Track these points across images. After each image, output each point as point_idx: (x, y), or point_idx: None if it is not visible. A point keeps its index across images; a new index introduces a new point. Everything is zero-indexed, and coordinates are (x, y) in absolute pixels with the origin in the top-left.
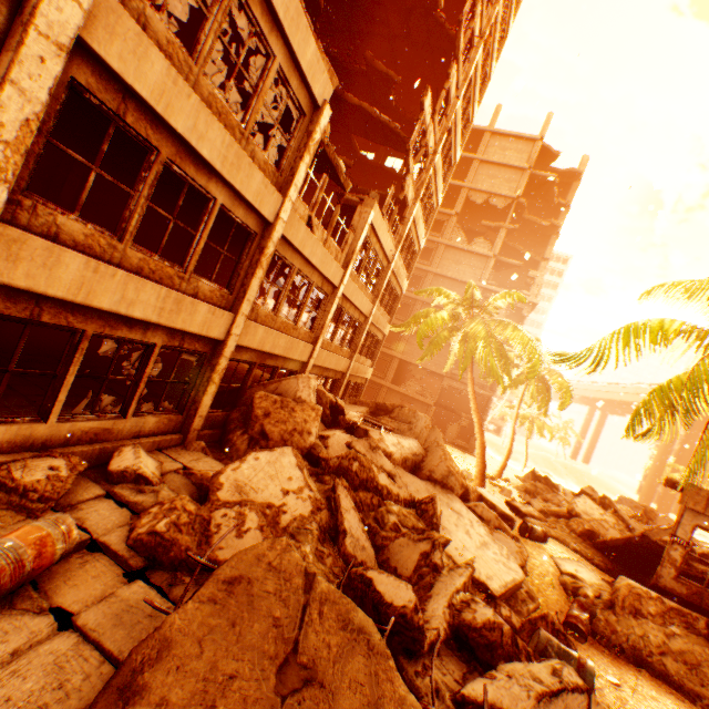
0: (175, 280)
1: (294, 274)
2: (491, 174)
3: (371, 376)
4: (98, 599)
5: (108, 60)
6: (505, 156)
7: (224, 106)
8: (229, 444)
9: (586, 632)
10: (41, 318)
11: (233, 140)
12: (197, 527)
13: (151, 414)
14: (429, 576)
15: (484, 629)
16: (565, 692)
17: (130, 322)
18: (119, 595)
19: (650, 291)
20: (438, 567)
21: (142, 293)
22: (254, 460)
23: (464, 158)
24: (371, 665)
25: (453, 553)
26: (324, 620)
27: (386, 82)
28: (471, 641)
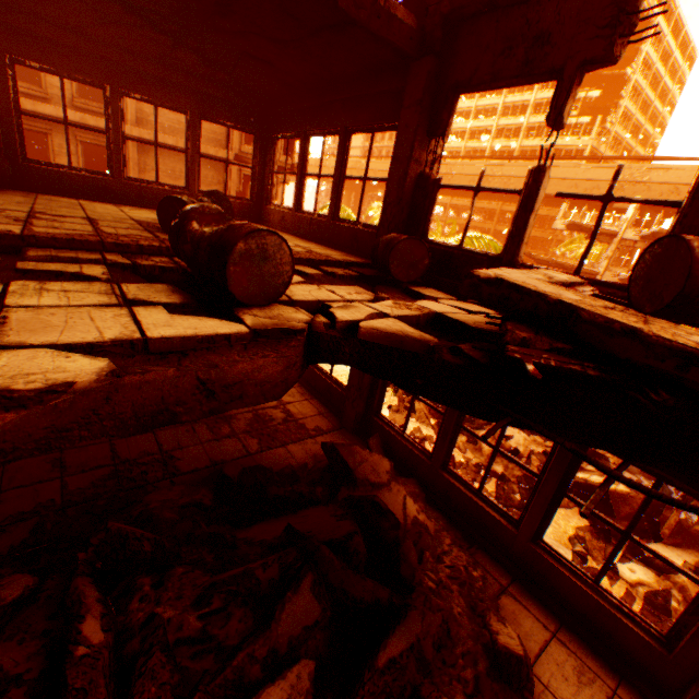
0: None
1: None
2: None
3: None
4: None
5: None
6: None
7: None
8: None
9: None
10: None
11: None
12: None
13: None
14: None
15: None
16: None
17: None
18: None
19: None
20: None
21: None
22: None
23: None
24: None
25: None
26: None
27: None
28: None
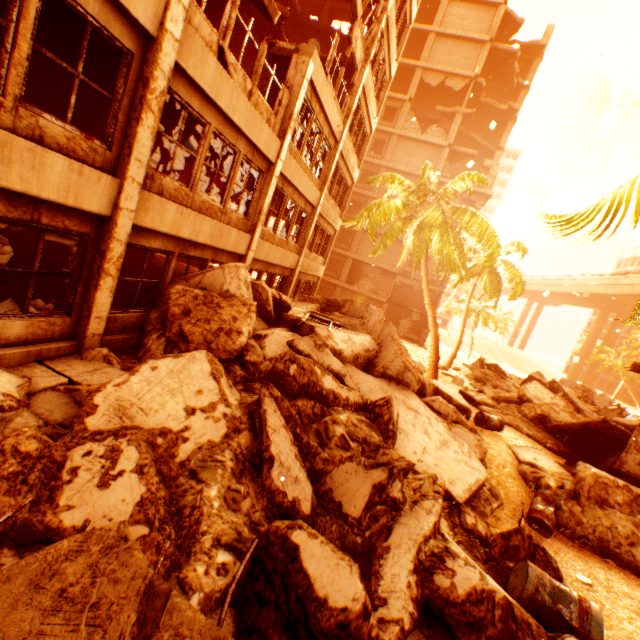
0: None
1: (209, 134)
2: (448, 50)
3: (326, 277)
4: None
5: None
6: (464, 27)
7: None
8: (144, 350)
9: (552, 527)
10: None
11: None
12: (35, 478)
13: (13, 317)
14: (385, 517)
15: (468, 604)
16: None
17: None
18: None
19: None
20: (397, 504)
21: None
22: (150, 370)
23: (419, 32)
24: None
25: (412, 459)
26: None
27: None
28: (448, 619)
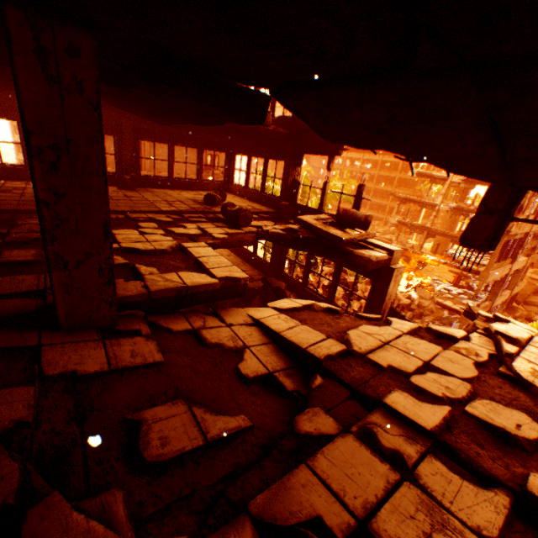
0: None
1: None
2: None
3: None
4: None
5: None
6: None
7: None
8: None
9: None
10: None
11: None
12: None
13: None
14: None
15: None
16: None
17: None
18: None
19: None
20: None
21: None
22: None
23: None
24: None
25: None
26: None
27: None
28: None
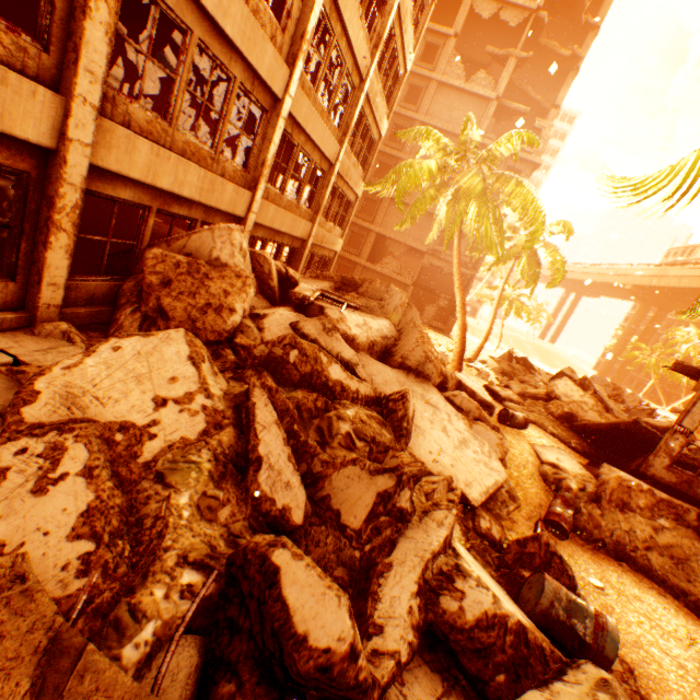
0: None
1: (191, 47)
2: None
3: (345, 253)
4: None
5: None
6: None
7: None
8: (115, 327)
9: (569, 530)
10: None
11: None
12: None
13: None
14: (389, 530)
15: (477, 630)
16: None
17: None
18: None
19: None
20: (404, 515)
21: None
22: (110, 351)
23: None
24: None
25: (426, 459)
26: None
27: None
28: (453, 645)
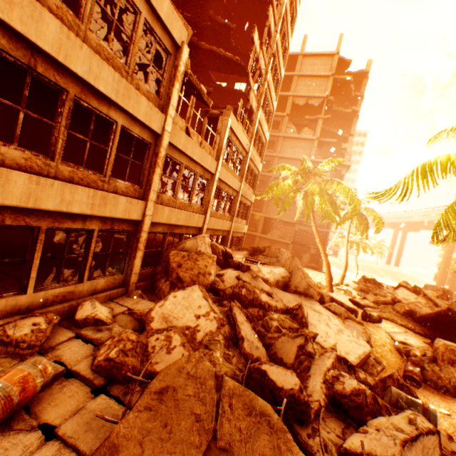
0: (99, 183)
1: (182, 168)
2: (306, 84)
3: (247, 231)
4: (73, 413)
5: (12, 24)
6: (314, 70)
7: (109, 53)
8: (158, 289)
9: (420, 380)
10: (5, 222)
11: (120, 77)
12: (139, 351)
13: (100, 277)
14: (306, 361)
15: (352, 395)
16: (421, 436)
17: (72, 217)
18: (87, 408)
19: (435, 137)
20: (311, 354)
21: (76, 195)
22: (173, 298)
23: (287, 76)
24: (274, 440)
25: (320, 340)
26: (233, 410)
27: (226, 30)
28: (344, 405)
